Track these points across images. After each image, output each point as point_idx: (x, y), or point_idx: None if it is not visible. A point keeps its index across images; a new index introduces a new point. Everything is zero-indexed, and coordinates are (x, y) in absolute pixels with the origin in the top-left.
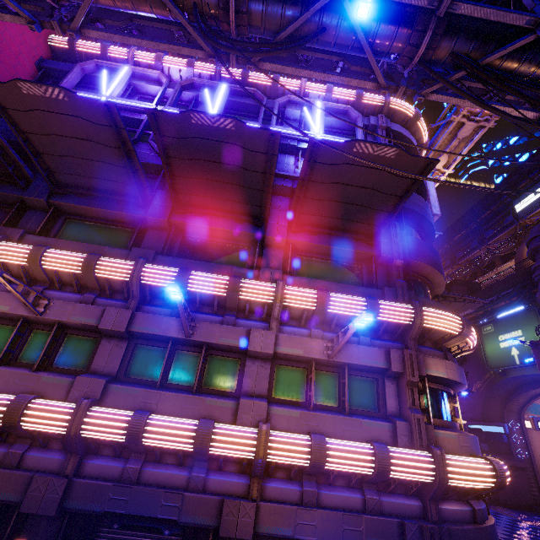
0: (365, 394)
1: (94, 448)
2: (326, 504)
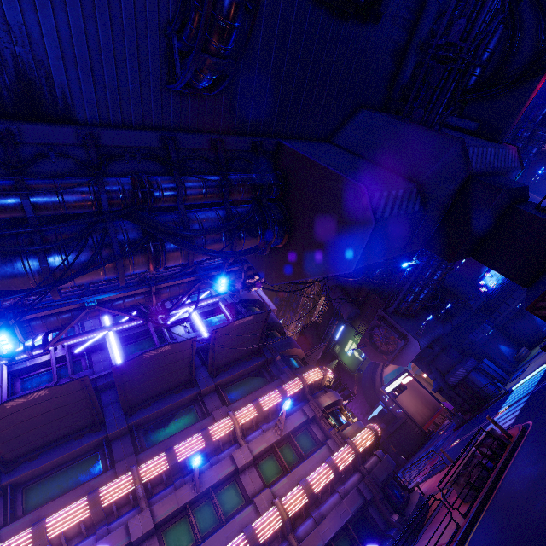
0: (307, 441)
1: None
2: (327, 514)
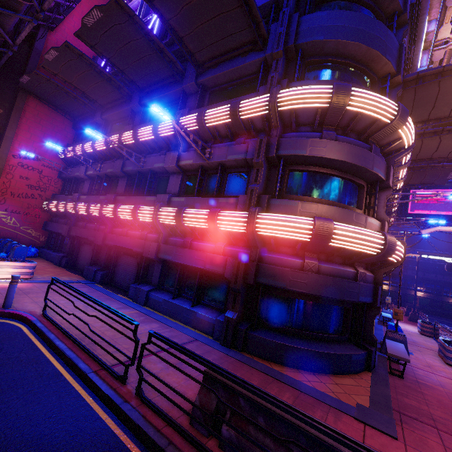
0: (240, 185)
1: (116, 224)
2: (194, 249)
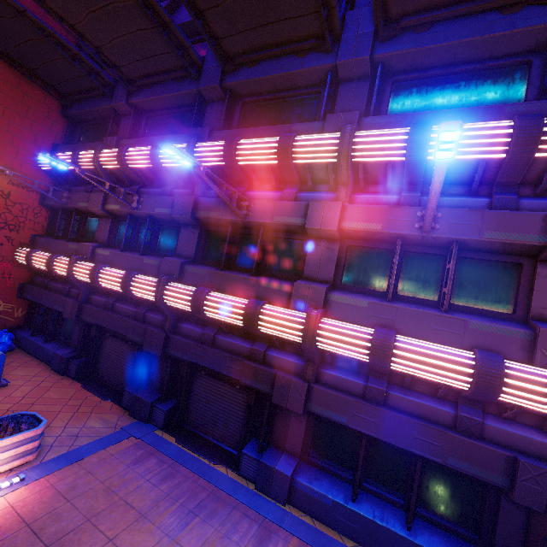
0: (492, 287)
1: (184, 315)
2: (396, 407)
